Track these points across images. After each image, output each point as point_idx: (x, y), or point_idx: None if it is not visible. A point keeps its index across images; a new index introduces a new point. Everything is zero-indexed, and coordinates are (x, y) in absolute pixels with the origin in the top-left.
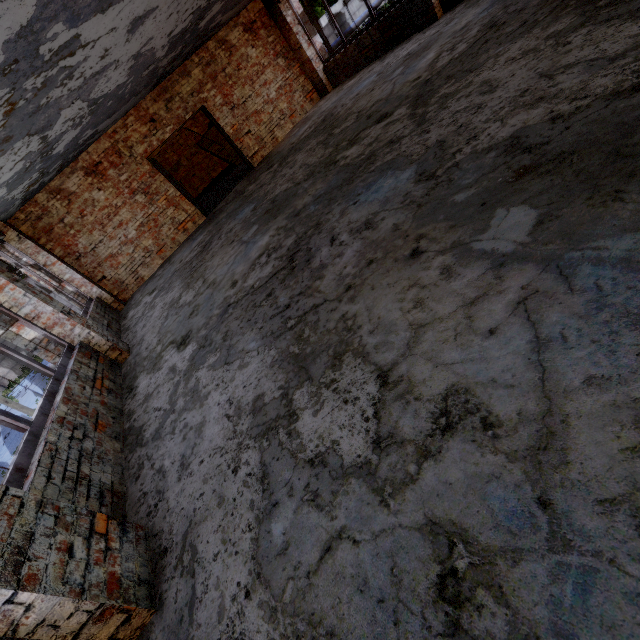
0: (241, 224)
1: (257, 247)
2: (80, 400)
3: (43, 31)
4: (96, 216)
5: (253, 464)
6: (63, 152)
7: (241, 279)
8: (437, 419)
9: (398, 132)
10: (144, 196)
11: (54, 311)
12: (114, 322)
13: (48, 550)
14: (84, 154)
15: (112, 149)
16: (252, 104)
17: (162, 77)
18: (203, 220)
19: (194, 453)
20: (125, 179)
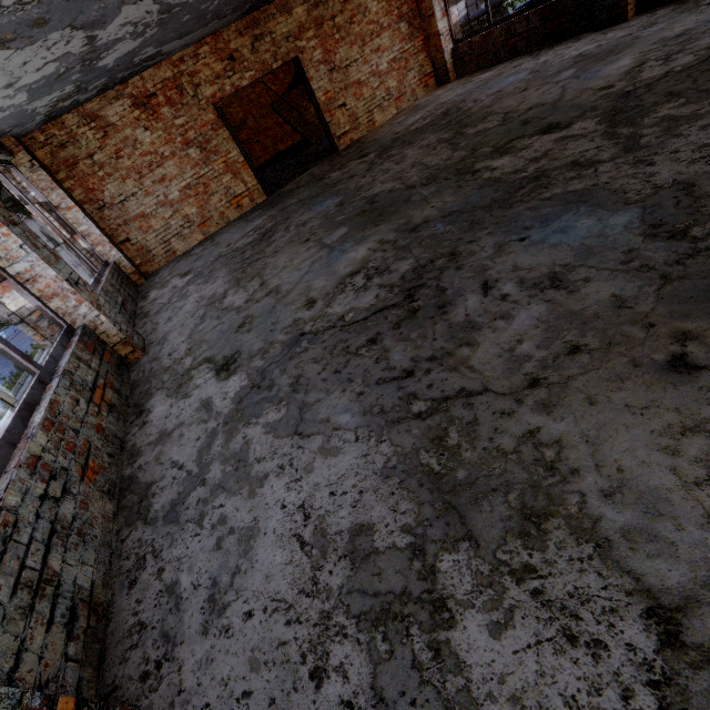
0: (321, 219)
1: (348, 259)
2: (68, 423)
3: None
4: (135, 161)
5: (356, 683)
6: (111, 67)
7: (322, 299)
8: None
9: (588, 153)
10: (199, 151)
11: (57, 277)
12: (130, 300)
13: None
14: (137, 78)
15: (173, 81)
16: (356, 71)
17: (257, 5)
18: (263, 199)
19: (235, 587)
20: (181, 124)
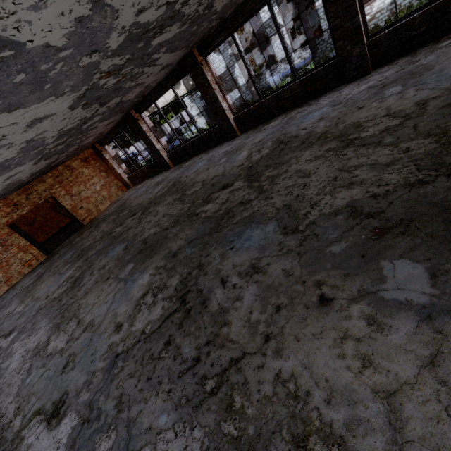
0: (63, 263)
1: (65, 276)
2: None
3: None
4: None
5: (27, 367)
6: None
7: (51, 294)
8: (84, 329)
9: (132, 224)
10: (1, 247)
11: None
12: None
13: None
14: None
15: None
16: (85, 193)
17: (26, 184)
18: (45, 258)
19: (2, 377)
20: None
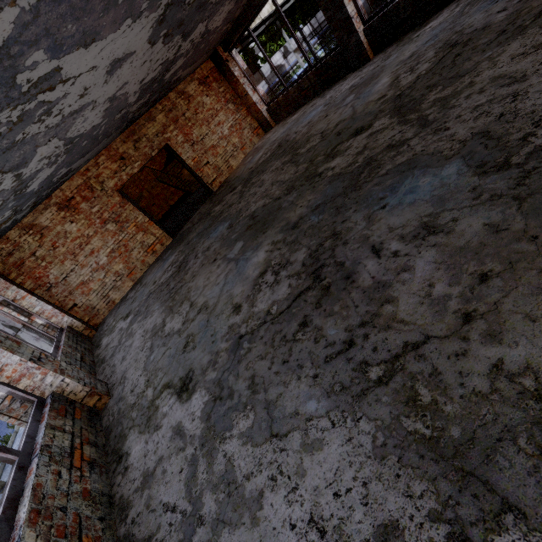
0: (219, 242)
1: (253, 264)
2: (54, 504)
3: (21, 57)
4: (68, 247)
5: None
6: (37, 190)
7: (245, 302)
8: None
9: (395, 137)
10: (115, 224)
11: (21, 360)
12: (87, 353)
13: None
14: (57, 191)
15: (84, 185)
16: (209, 140)
17: (131, 122)
18: (170, 241)
19: None
20: (97, 211)
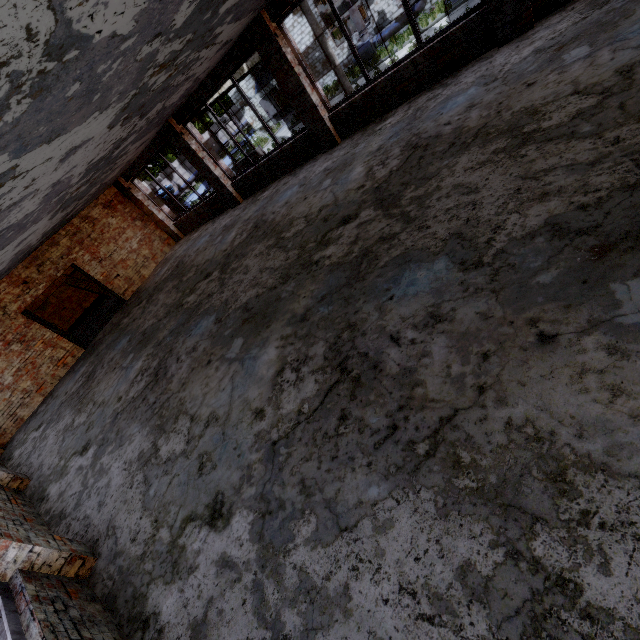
0: (120, 354)
1: (134, 370)
2: (7, 509)
3: None
4: None
5: (140, 479)
6: None
7: (125, 394)
8: (205, 424)
9: (213, 289)
10: (20, 344)
11: None
12: None
13: (39, 540)
14: None
15: None
16: (118, 255)
17: (33, 251)
18: (82, 352)
19: (107, 496)
20: None
